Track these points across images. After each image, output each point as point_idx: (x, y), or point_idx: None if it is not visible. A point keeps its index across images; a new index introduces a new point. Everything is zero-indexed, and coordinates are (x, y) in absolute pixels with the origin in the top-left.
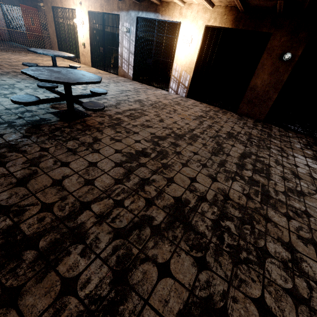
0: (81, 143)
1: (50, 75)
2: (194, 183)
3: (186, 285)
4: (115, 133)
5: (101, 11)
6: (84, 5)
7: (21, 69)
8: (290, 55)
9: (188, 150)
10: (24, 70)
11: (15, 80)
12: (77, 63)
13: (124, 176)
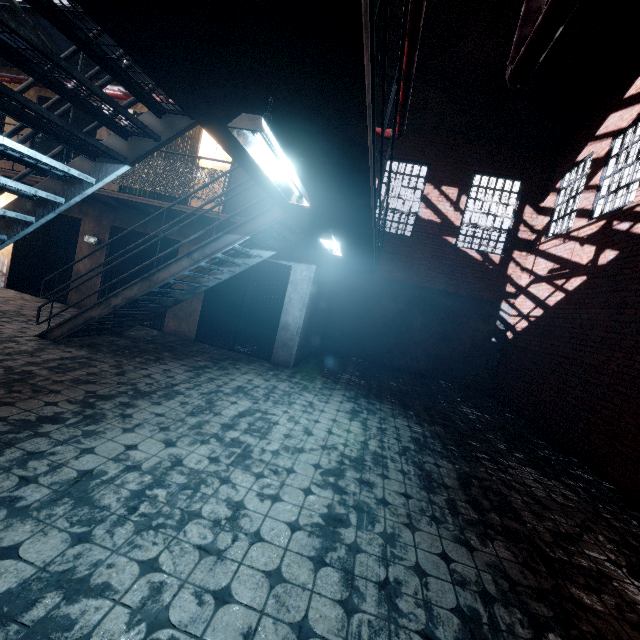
0: None
1: None
2: None
3: None
4: None
5: None
6: None
7: None
8: (98, 239)
9: None
10: None
11: None
12: None
13: None
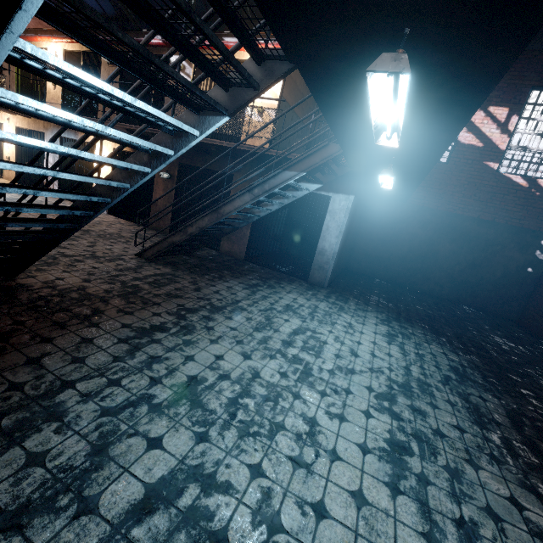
0: None
1: None
2: None
3: None
4: None
5: (29, 128)
6: (13, 121)
7: None
8: (169, 175)
9: None
10: None
11: None
12: None
13: None
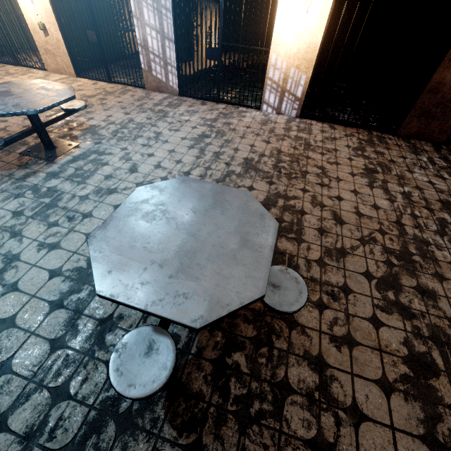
0: (310, 402)
1: (179, 270)
2: None
3: None
4: (320, 315)
5: None
6: None
7: None
8: None
9: None
10: (105, 288)
11: None
12: (39, 71)
13: None
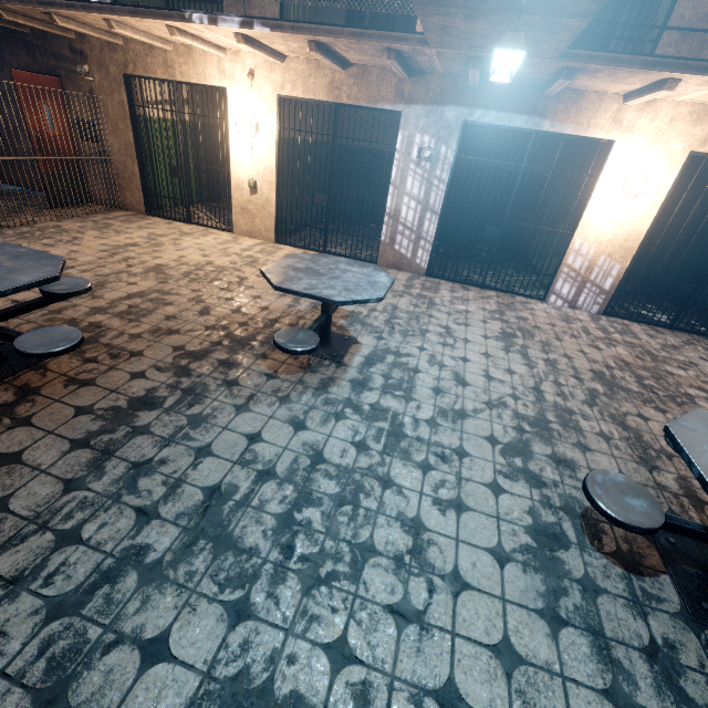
0: None
1: None
2: None
3: None
4: None
5: (332, 100)
6: (266, 80)
7: (174, 325)
8: None
9: None
10: None
11: (281, 420)
12: (222, 232)
13: None
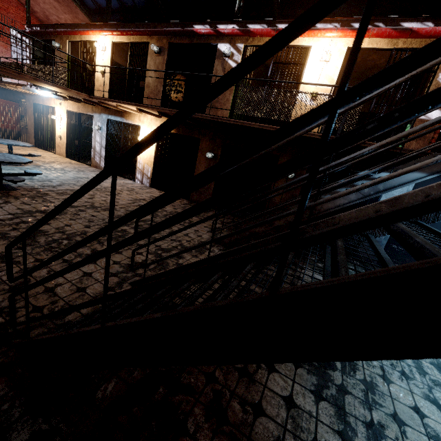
0: None
1: None
2: (67, 226)
3: (0, 251)
4: (30, 200)
5: (78, 112)
6: (64, 105)
7: None
8: (213, 154)
9: (89, 214)
10: None
11: None
12: (52, 153)
13: (9, 219)
